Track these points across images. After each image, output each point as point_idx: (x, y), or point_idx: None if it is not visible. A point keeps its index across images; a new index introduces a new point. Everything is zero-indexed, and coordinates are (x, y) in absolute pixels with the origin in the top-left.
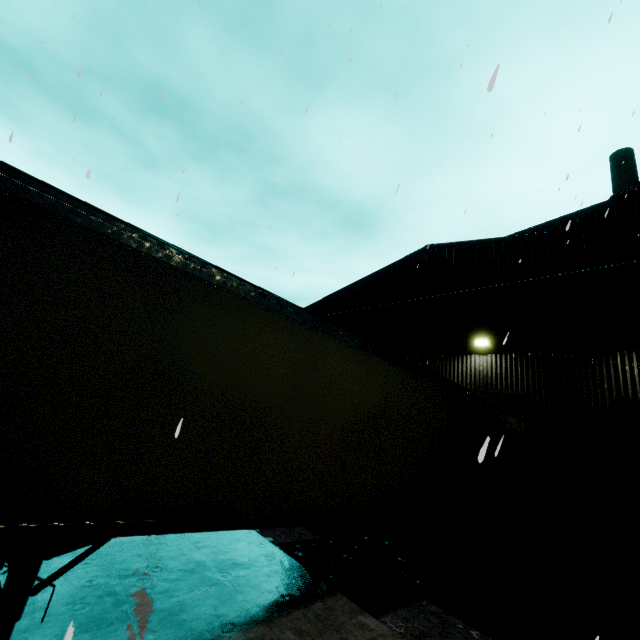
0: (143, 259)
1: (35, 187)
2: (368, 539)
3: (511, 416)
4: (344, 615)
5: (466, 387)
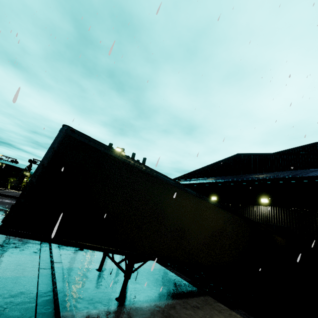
0: (157, 179)
1: (136, 163)
2: (213, 285)
3: (278, 236)
4: (212, 302)
5: (257, 220)
